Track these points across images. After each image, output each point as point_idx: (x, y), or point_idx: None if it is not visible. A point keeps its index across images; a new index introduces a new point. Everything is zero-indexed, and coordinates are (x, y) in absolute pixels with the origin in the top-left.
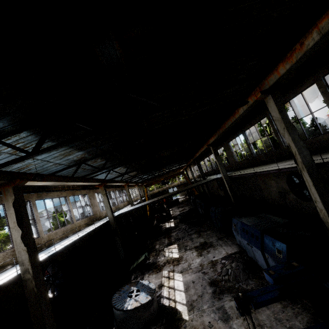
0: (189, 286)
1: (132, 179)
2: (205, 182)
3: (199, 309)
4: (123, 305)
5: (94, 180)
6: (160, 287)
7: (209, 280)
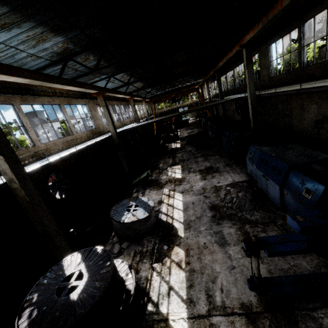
0: (189, 207)
1: (140, 93)
2: (224, 101)
3: (196, 229)
4: (121, 217)
5: (89, 86)
6: (160, 203)
7: (210, 204)
